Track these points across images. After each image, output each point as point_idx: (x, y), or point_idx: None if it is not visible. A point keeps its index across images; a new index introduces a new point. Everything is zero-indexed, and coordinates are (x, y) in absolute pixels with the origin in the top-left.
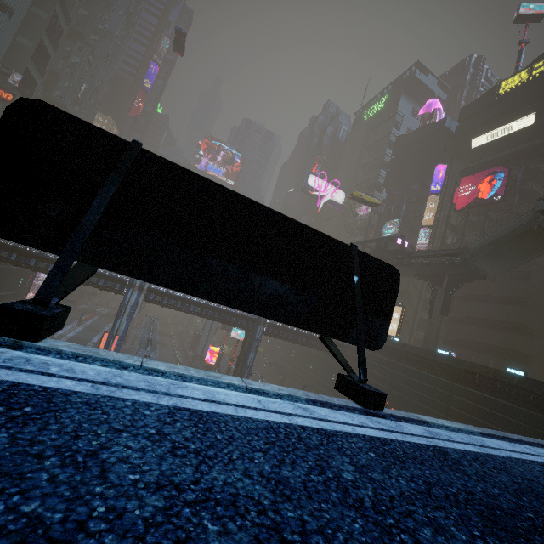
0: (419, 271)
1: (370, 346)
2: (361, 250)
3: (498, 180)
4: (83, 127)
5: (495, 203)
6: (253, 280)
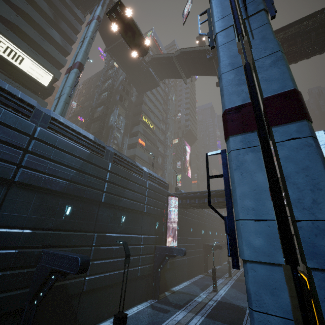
0: None
1: None
2: None
3: None
4: None
5: None
6: None
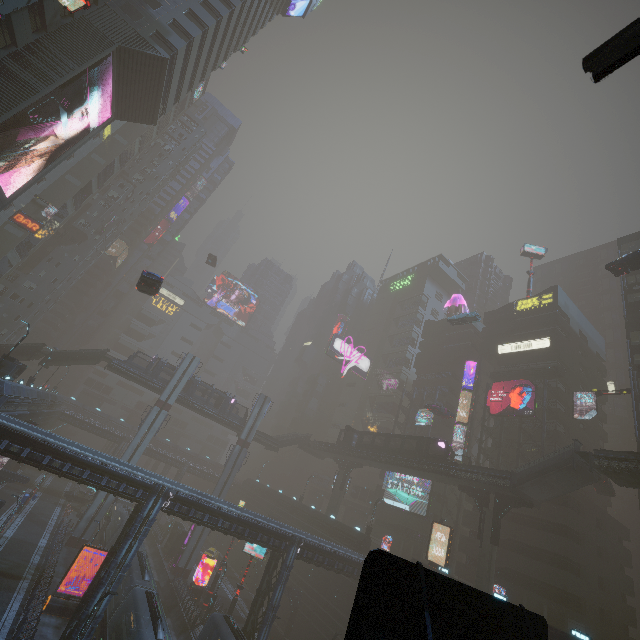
0: (463, 483)
1: None
2: (400, 445)
3: (527, 394)
4: (396, 561)
5: (527, 416)
6: None
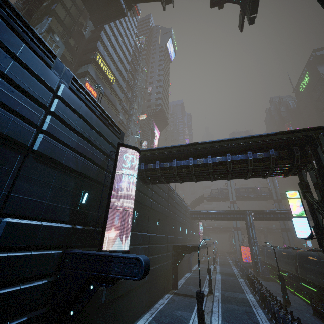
0: None
1: None
2: None
3: None
4: None
5: None
6: None
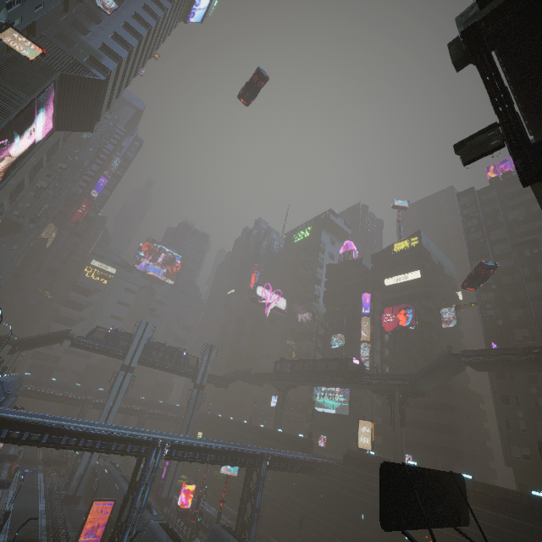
0: (375, 387)
1: (466, 524)
2: (325, 367)
3: (409, 314)
4: (393, 465)
5: (411, 331)
6: (435, 509)
